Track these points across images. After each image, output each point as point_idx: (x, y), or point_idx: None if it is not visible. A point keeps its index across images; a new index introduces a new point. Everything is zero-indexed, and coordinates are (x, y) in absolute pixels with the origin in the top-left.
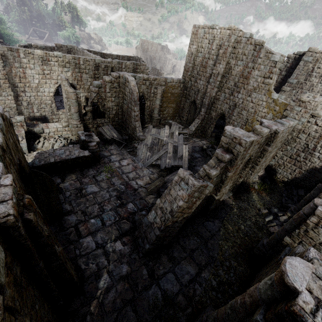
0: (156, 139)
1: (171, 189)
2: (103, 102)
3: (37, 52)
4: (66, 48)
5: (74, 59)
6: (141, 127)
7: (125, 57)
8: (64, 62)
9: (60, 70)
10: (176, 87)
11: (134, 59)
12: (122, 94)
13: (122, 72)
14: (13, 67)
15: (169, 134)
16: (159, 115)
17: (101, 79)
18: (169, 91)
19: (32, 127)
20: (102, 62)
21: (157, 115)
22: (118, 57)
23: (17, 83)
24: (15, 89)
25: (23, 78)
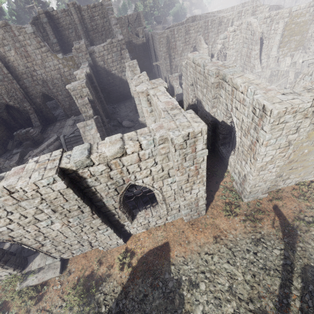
0: (275, 71)
1: (295, 85)
2: (226, 52)
3: (183, 26)
4: (191, 19)
5: (205, 22)
6: (259, 64)
7: (239, 6)
8: (198, 28)
9: (195, 35)
10: (304, 14)
11: (249, 4)
12: (242, 39)
13: (244, 18)
14: (171, 43)
15: (291, 63)
16: (278, 52)
17: (223, 33)
18: (293, 22)
19: (180, 80)
20: (224, 17)
21: (275, 53)
22: (233, 8)
23: (171, 53)
24: (170, 58)
25: (175, 49)
